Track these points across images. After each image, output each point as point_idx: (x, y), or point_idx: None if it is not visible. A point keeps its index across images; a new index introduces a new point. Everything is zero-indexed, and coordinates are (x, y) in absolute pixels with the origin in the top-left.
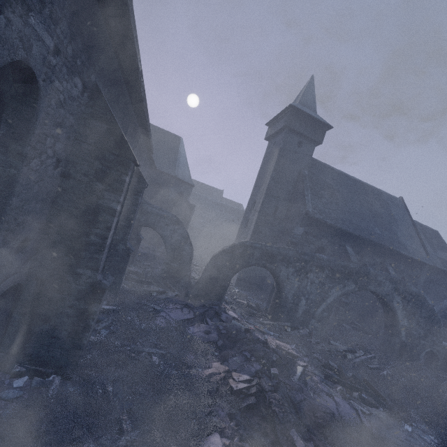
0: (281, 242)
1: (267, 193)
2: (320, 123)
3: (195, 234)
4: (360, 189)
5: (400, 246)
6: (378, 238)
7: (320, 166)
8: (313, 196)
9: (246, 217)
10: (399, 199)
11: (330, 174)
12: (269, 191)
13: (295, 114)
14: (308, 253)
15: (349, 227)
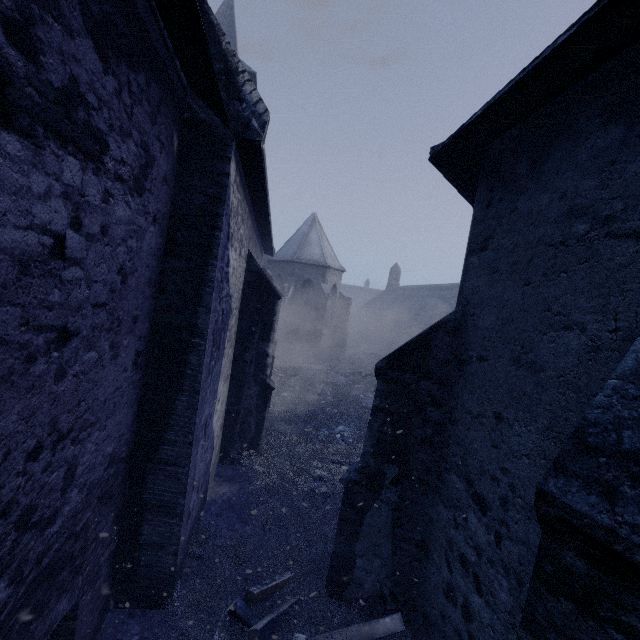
0: None
1: None
2: None
3: None
4: None
5: None
6: None
7: None
8: None
9: None
10: None
11: None
12: None
13: None
14: None
15: None
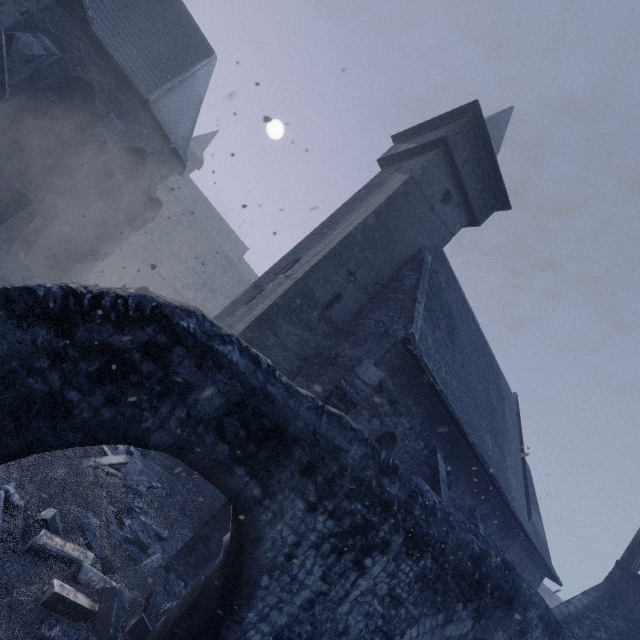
0: (308, 378)
1: (337, 250)
2: (497, 185)
3: (152, 282)
4: (482, 349)
5: (508, 488)
6: (488, 458)
7: (447, 270)
8: (426, 313)
9: (259, 284)
10: (514, 396)
11: (455, 295)
12: (342, 250)
13: (471, 131)
14: (404, 474)
15: (461, 414)
